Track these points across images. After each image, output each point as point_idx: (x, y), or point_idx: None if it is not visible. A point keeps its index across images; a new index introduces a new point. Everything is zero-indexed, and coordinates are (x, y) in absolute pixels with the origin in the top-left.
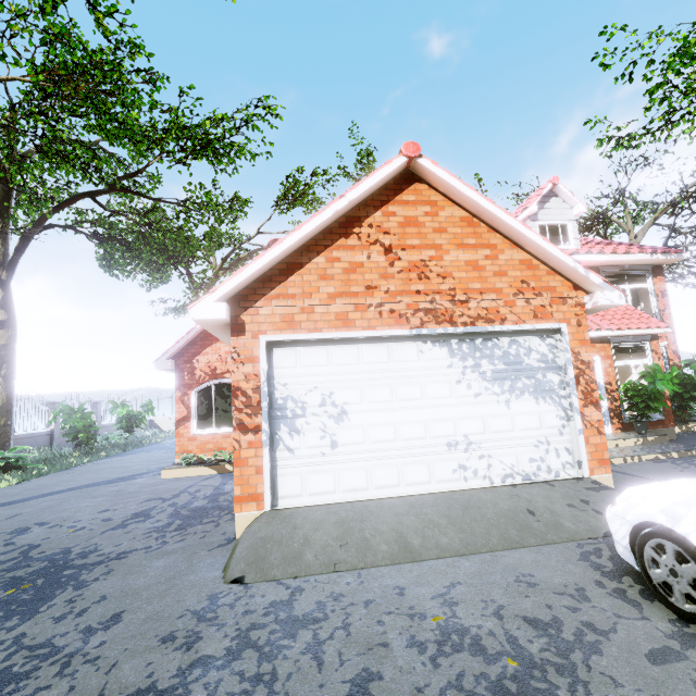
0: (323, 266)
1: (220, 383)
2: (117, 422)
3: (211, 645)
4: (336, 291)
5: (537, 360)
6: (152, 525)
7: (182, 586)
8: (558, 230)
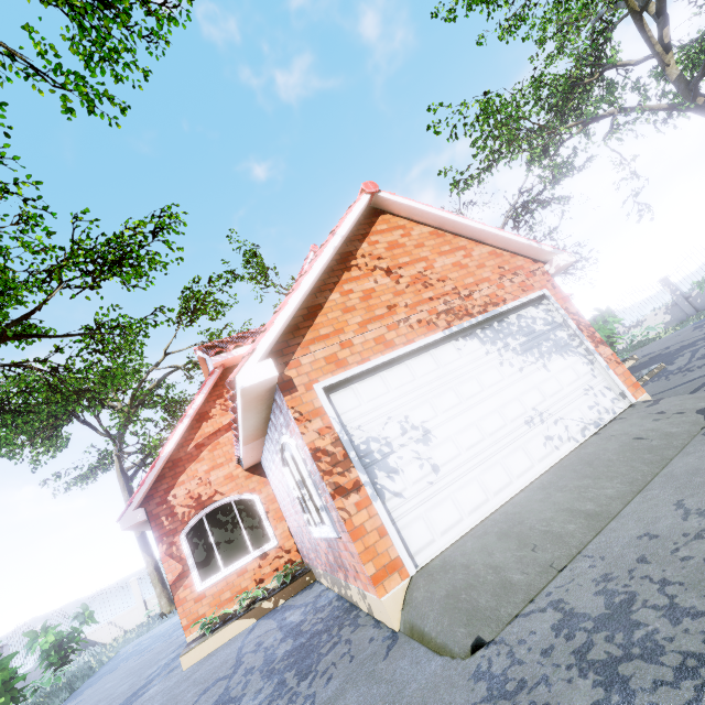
0: (341, 301)
1: (210, 511)
2: (42, 660)
3: (572, 698)
4: (364, 319)
5: (543, 325)
6: (259, 700)
7: (419, 699)
8: None
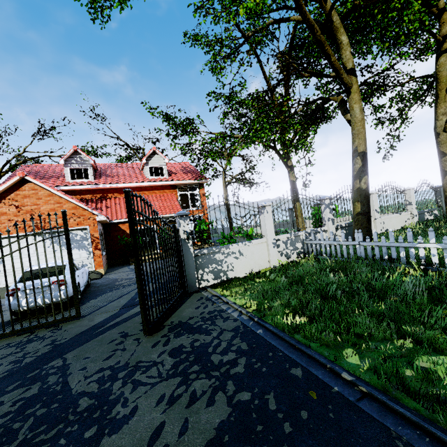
0: None
1: None
2: None
3: None
4: None
5: (80, 238)
6: None
7: None
8: (160, 169)
